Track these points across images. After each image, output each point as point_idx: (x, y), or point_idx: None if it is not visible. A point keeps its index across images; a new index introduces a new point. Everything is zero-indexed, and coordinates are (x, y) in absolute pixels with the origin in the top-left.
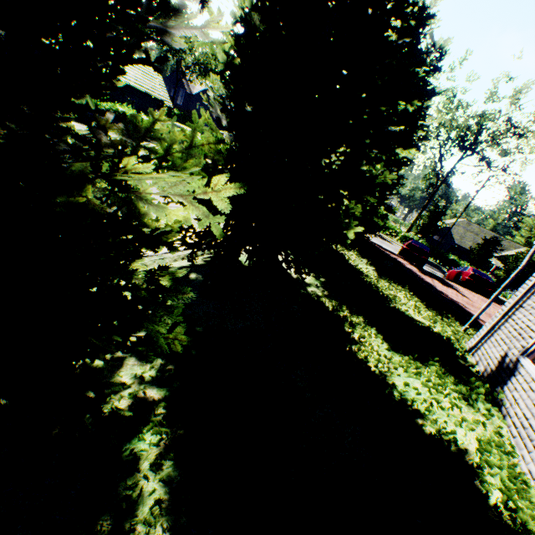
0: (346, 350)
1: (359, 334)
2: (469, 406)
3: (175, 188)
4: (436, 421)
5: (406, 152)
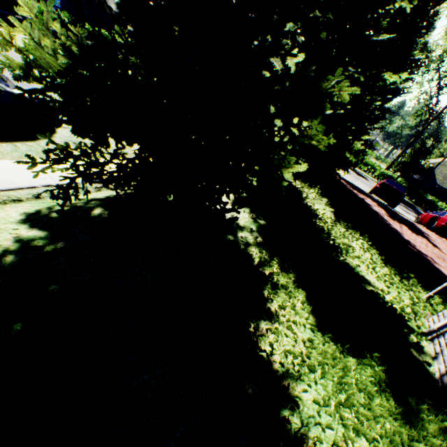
0: (247, 332)
1: (279, 304)
2: None
3: None
4: None
5: (396, 77)
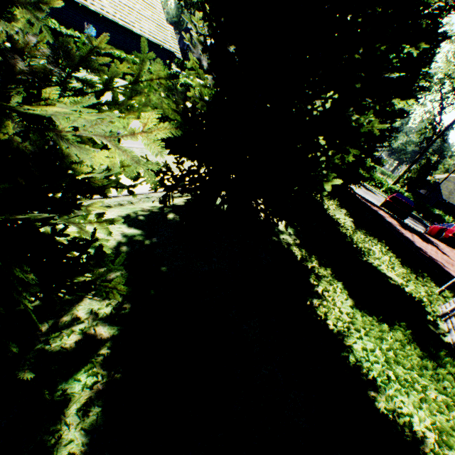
0: (306, 304)
1: (324, 288)
2: (433, 384)
3: (98, 127)
4: (392, 399)
5: (403, 103)
